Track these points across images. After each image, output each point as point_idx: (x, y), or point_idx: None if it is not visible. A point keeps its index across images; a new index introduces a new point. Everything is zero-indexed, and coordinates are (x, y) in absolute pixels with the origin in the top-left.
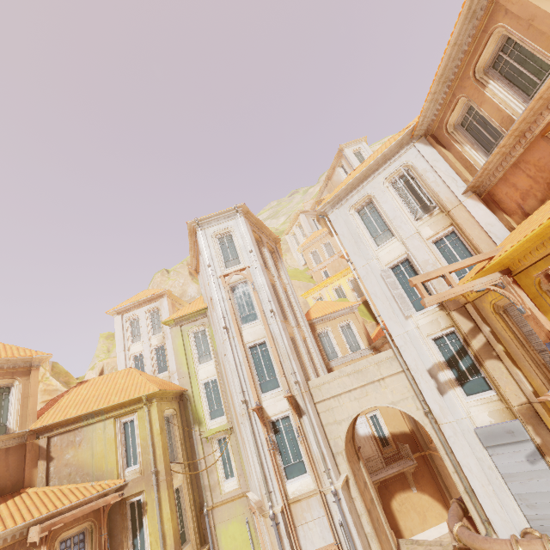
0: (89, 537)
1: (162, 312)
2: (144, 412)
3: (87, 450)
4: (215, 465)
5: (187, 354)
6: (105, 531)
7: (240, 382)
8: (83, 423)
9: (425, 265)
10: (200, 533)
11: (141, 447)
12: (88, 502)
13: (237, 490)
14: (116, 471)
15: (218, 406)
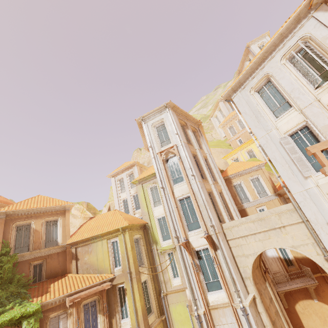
0: (98, 304)
1: (135, 175)
2: (122, 237)
3: (94, 256)
4: (166, 269)
5: (147, 201)
6: (105, 302)
7: (172, 224)
8: (91, 241)
9: (326, 129)
10: (160, 308)
11: (121, 257)
12: (95, 285)
13: (181, 285)
14: (109, 269)
15: (167, 233)
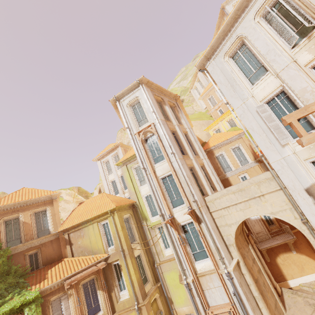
0: (96, 281)
1: (120, 156)
2: (111, 219)
3: (87, 239)
4: (158, 241)
5: (133, 181)
6: (102, 279)
7: (157, 203)
8: (82, 226)
9: (303, 93)
10: (155, 276)
11: (113, 237)
12: (91, 266)
13: (172, 255)
14: (103, 249)
15: (155, 209)
